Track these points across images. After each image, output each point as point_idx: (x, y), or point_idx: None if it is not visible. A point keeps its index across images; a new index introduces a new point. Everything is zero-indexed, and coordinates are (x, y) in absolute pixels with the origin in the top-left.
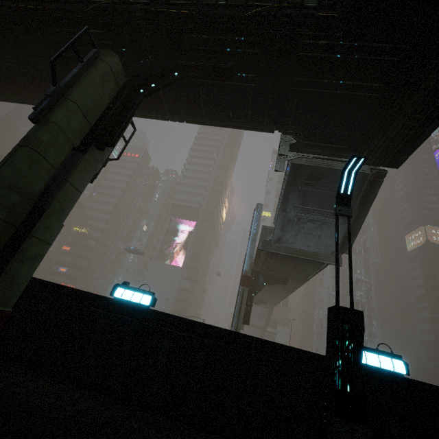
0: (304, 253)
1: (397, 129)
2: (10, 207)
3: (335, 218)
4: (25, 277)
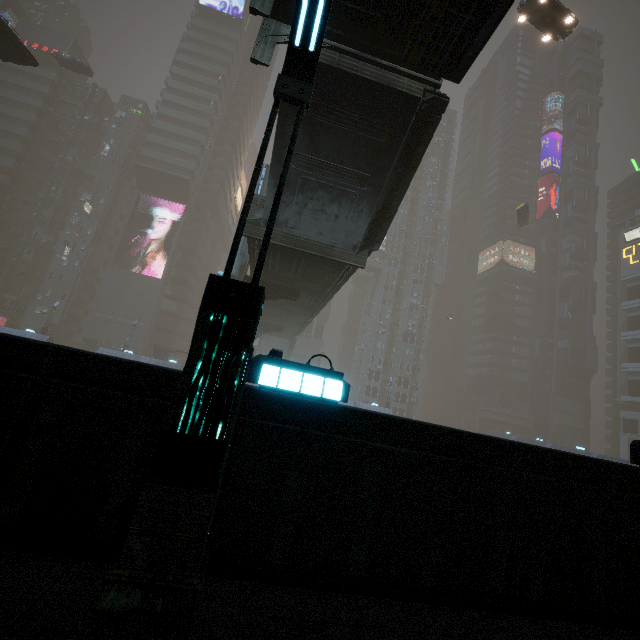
0: (312, 245)
1: None
2: None
3: (361, 185)
4: None
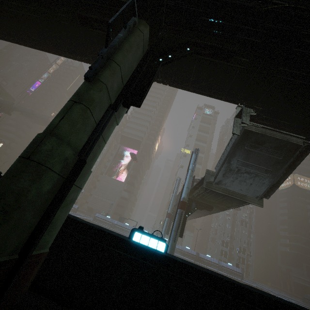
0: (236, 194)
1: None
2: (64, 161)
3: (266, 173)
4: (61, 220)
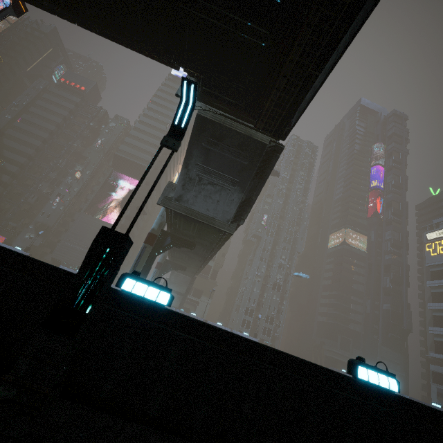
0: (202, 216)
1: (280, 92)
2: None
3: (233, 185)
4: None
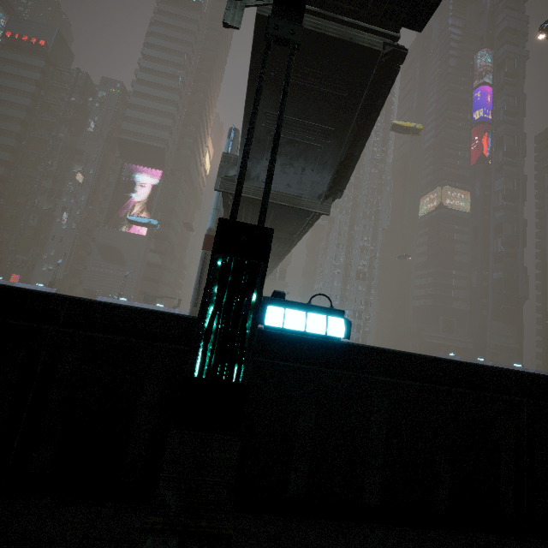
0: (281, 197)
1: None
2: None
3: (325, 138)
4: None
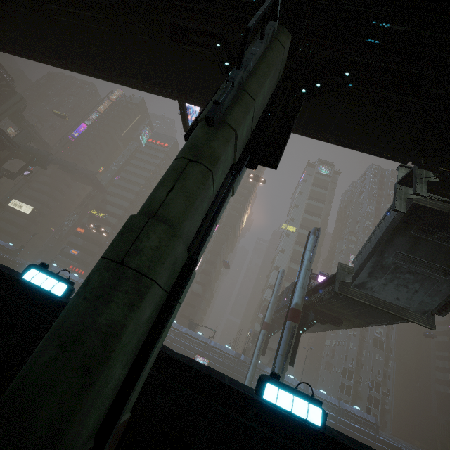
0: (389, 306)
1: None
2: (172, 265)
3: (445, 275)
4: (151, 360)
